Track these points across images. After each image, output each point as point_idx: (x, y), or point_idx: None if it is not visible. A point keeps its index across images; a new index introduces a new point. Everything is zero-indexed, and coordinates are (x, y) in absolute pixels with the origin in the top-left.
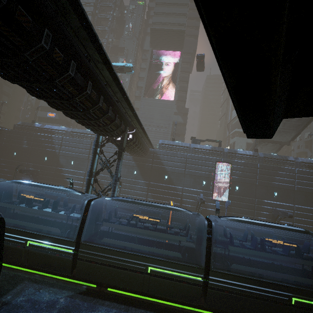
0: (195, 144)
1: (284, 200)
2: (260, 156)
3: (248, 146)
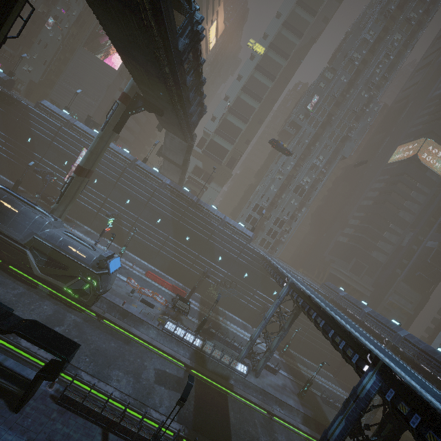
0: (87, 124)
1: (133, 210)
2: (136, 163)
3: (196, 170)
